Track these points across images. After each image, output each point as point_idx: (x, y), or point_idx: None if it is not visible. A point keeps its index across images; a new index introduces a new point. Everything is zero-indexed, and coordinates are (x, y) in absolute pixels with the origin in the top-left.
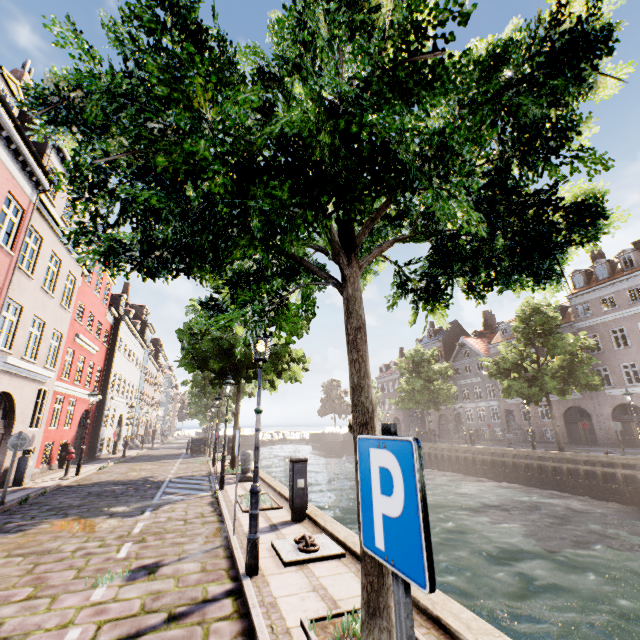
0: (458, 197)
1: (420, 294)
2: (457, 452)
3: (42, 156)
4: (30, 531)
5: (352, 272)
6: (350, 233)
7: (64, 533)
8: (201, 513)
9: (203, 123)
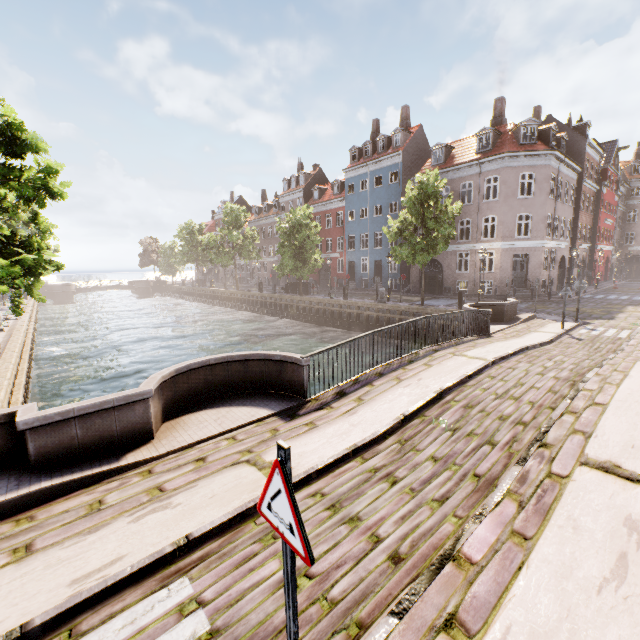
0: None
1: None
2: (205, 292)
3: None
4: None
5: None
6: None
7: None
8: None
9: None
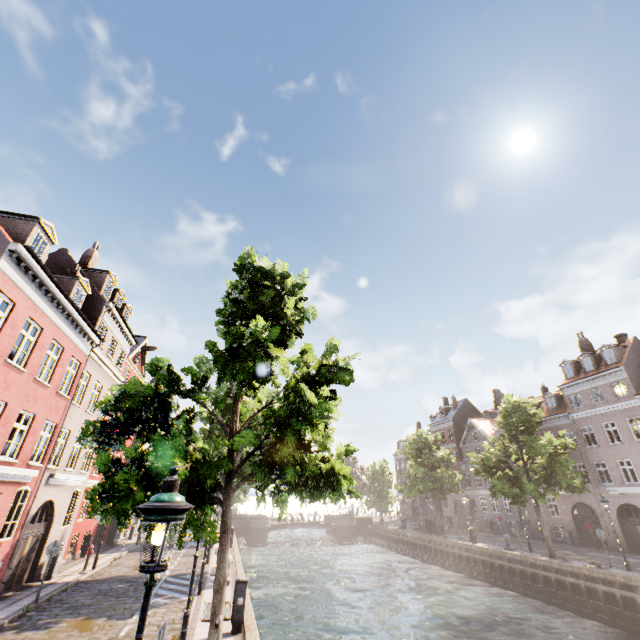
0: (207, 529)
1: (273, 499)
2: (460, 549)
3: (98, 319)
4: (53, 628)
5: (227, 495)
6: (231, 470)
7: (75, 632)
8: (173, 619)
9: (142, 465)
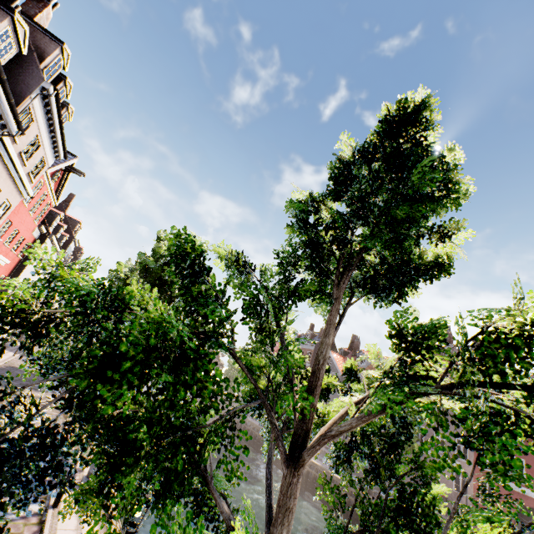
0: None
1: None
2: None
3: (24, 98)
4: None
5: None
6: None
7: None
8: None
9: None
